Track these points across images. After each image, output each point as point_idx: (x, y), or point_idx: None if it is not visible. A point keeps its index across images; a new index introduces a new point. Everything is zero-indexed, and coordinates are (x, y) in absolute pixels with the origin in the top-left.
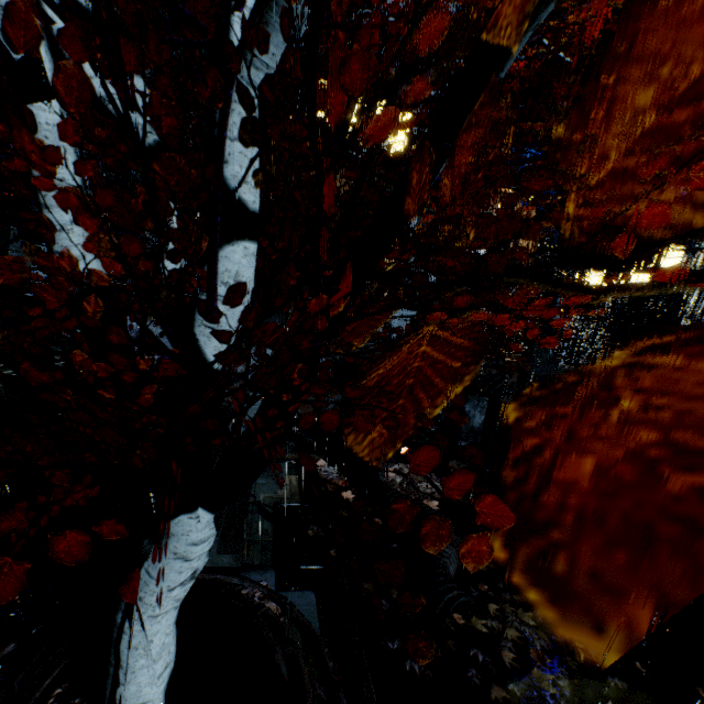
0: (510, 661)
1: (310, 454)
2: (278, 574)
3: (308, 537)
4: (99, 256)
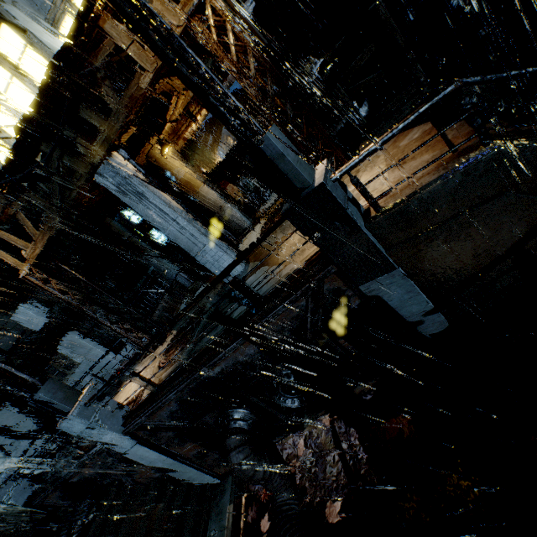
0: None
1: None
2: None
3: None
4: None
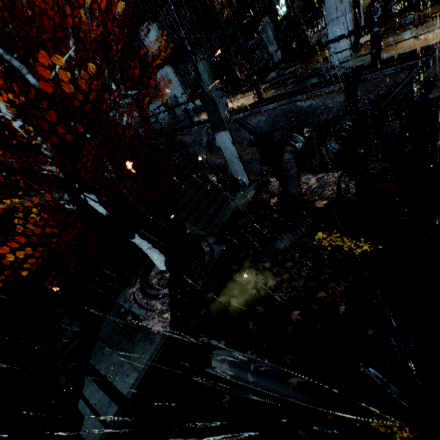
0: (272, 285)
1: (268, 176)
2: (215, 239)
3: (239, 223)
4: (74, 206)
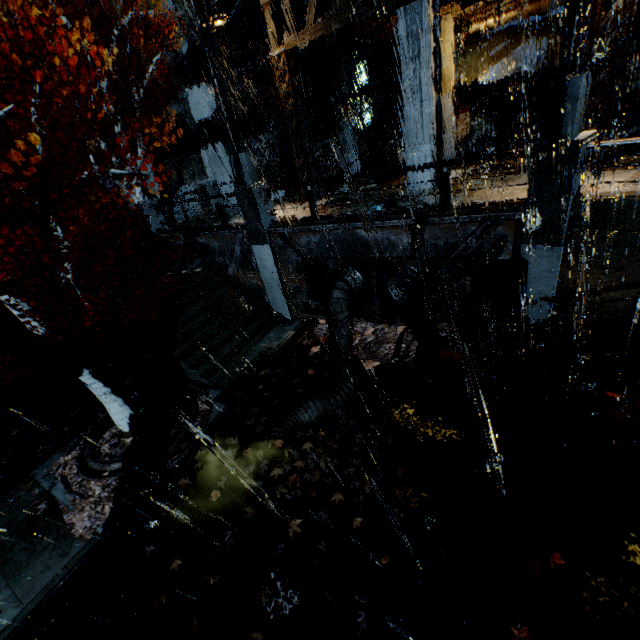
0: (277, 474)
1: (317, 315)
2: (220, 393)
3: (260, 375)
4: None
